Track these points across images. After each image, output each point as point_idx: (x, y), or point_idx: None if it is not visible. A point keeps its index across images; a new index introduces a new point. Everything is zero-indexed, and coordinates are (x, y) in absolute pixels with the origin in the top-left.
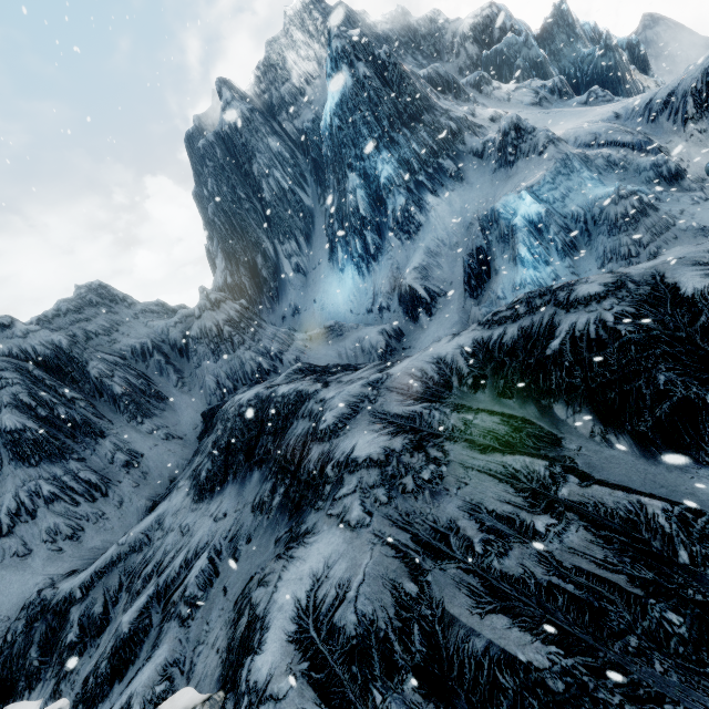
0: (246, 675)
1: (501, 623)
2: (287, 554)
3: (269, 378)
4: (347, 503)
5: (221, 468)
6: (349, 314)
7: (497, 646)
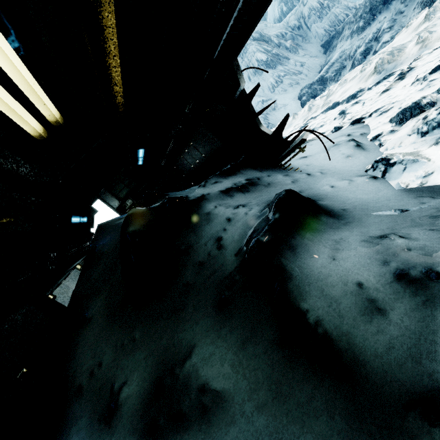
0: None
1: None
2: None
3: None
4: None
5: (370, 17)
6: None
7: None
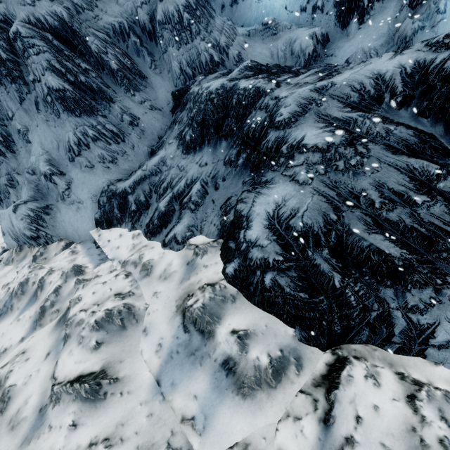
0: (243, 236)
1: (380, 238)
2: (255, 191)
3: (218, 70)
4: (296, 170)
5: (199, 135)
6: (283, 10)
7: (375, 246)
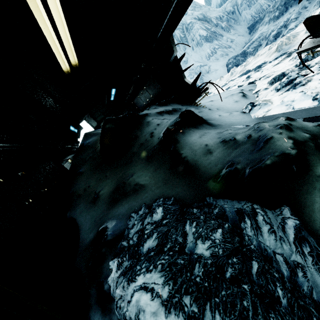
0: None
1: None
2: None
3: None
4: None
5: (284, 9)
6: None
7: None
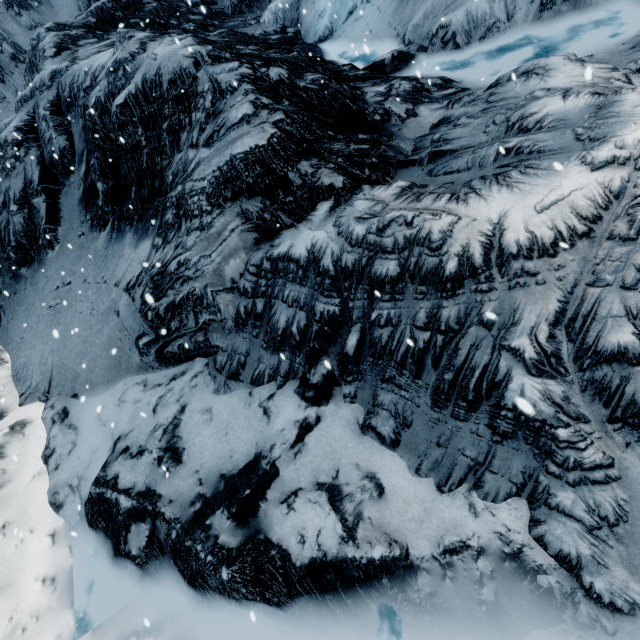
0: None
1: None
2: None
3: None
4: None
5: None
6: None
7: None
